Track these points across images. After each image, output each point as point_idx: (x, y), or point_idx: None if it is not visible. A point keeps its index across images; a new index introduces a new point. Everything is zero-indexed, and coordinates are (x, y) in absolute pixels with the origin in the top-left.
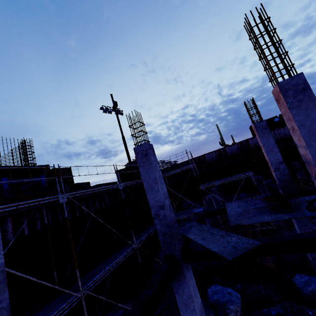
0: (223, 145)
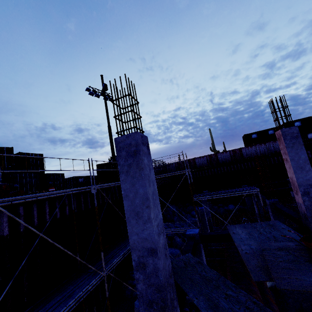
0: (213, 151)
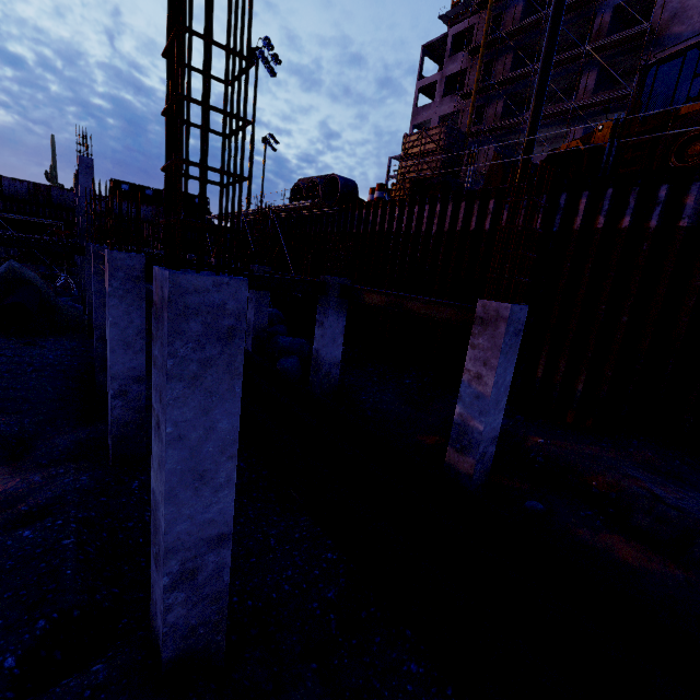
0: (52, 181)
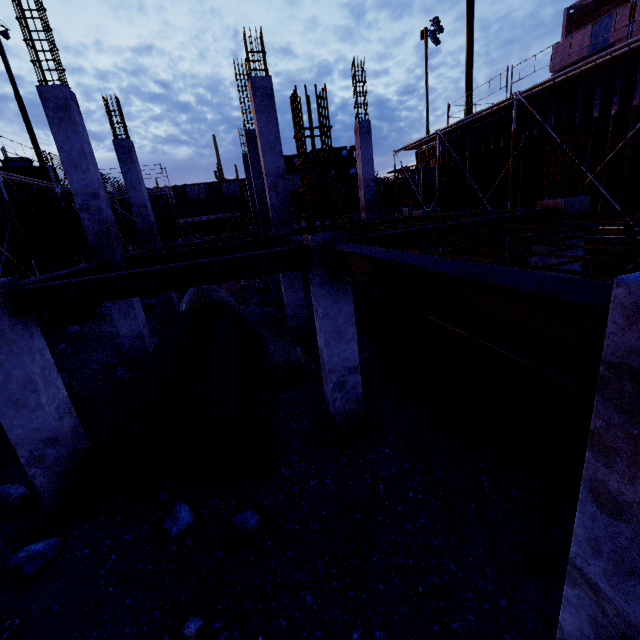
0: (220, 179)
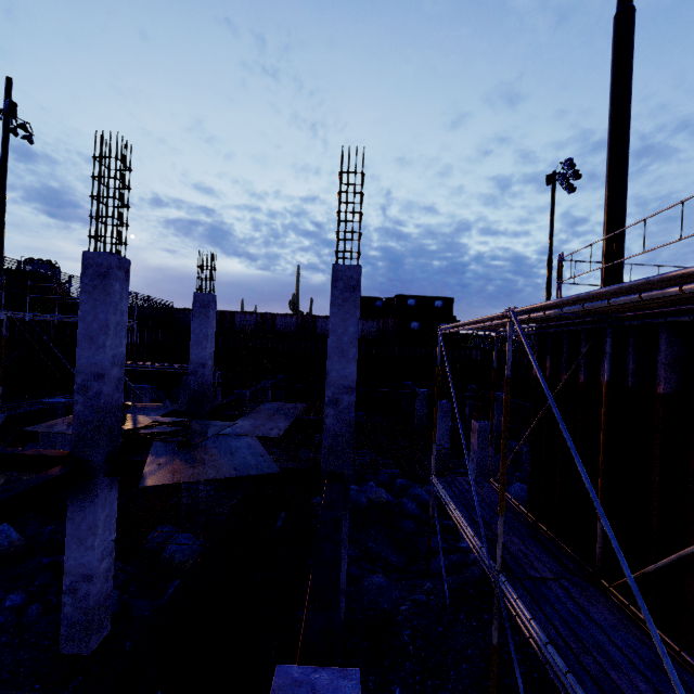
0: (293, 309)
